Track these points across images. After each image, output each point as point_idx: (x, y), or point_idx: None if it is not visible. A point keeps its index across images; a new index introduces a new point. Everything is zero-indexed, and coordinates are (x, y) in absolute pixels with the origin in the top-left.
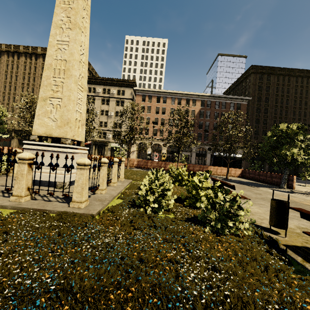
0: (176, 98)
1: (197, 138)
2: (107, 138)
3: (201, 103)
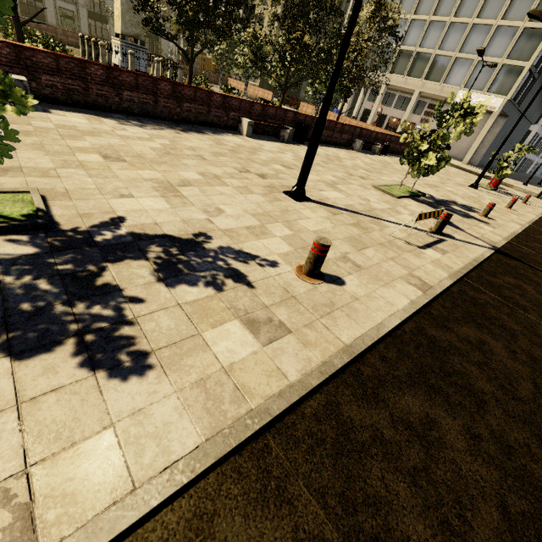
0: None
1: None
2: None
3: None
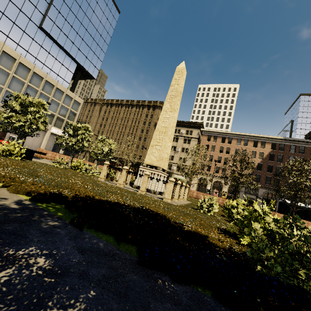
0: (242, 139)
1: (265, 181)
2: (172, 170)
3: (272, 145)
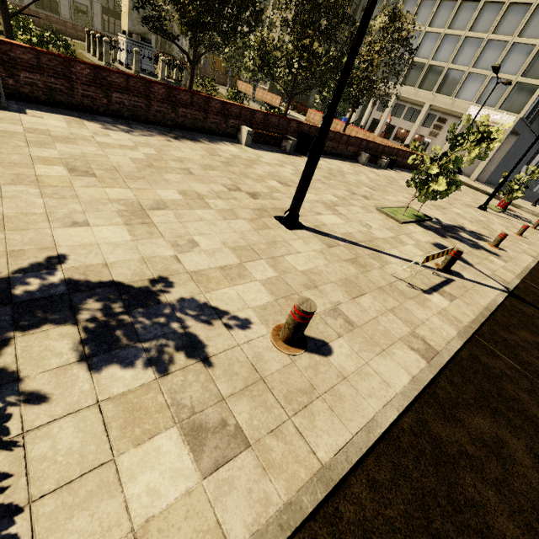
0: None
1: None
2: None
3: None
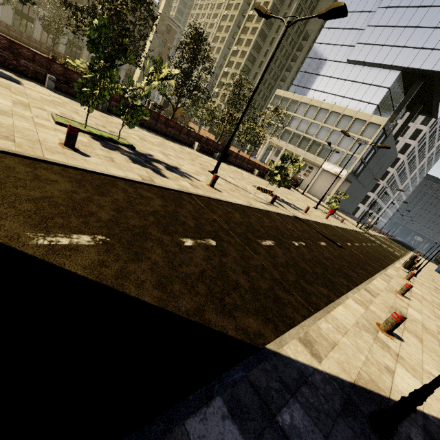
0: None
1: None
2: None
3: None
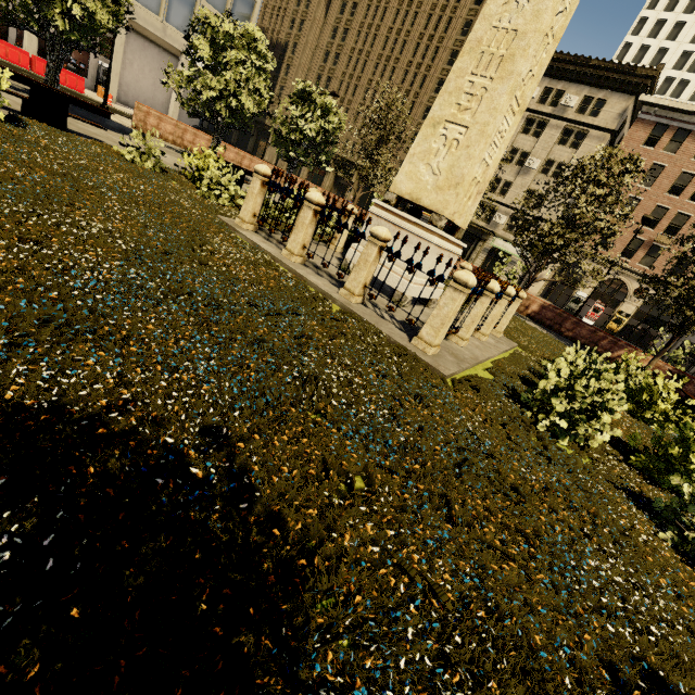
0: None
1: None
2: (493, 224)
3: None
